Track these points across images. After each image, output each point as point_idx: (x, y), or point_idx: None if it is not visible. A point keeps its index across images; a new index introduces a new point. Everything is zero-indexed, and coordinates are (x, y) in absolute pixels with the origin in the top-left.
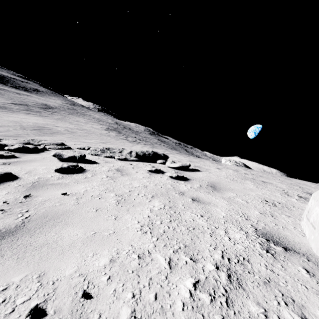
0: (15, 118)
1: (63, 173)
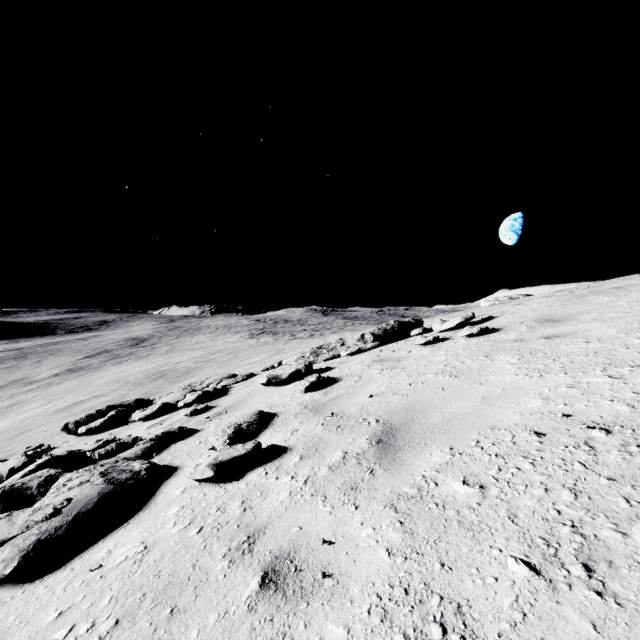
0: (108, 377)
1: (315, 390)
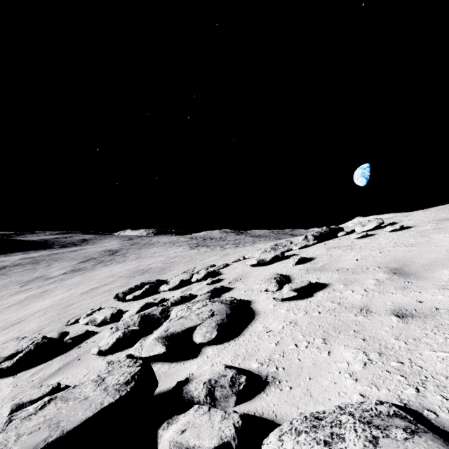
0: (103, 274)
1: (301, 264)
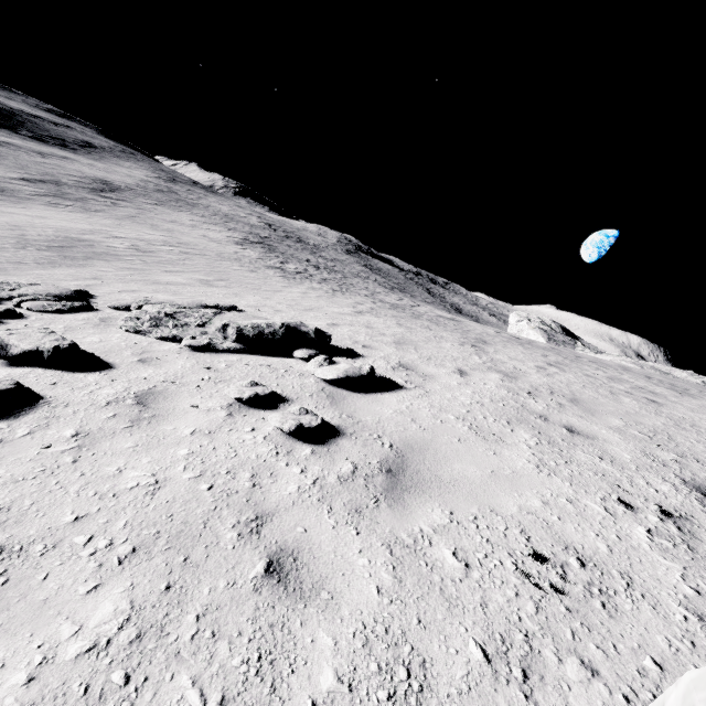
0: (16, 217)
1: None
